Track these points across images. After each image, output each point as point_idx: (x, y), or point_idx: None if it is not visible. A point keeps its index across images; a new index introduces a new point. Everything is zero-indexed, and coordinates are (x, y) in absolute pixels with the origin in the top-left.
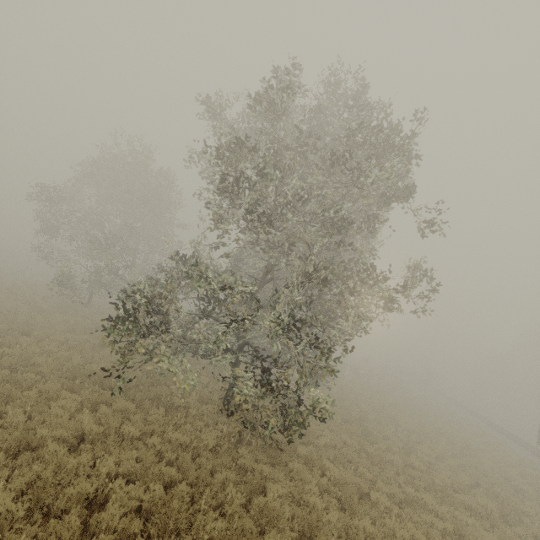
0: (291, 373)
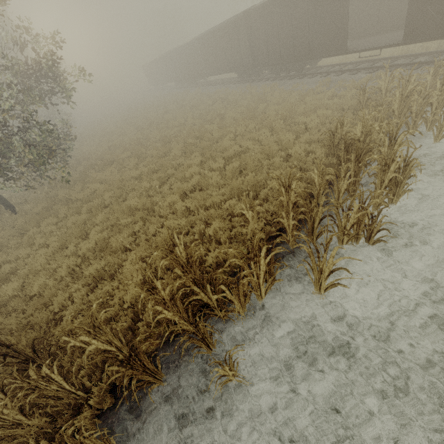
0: None
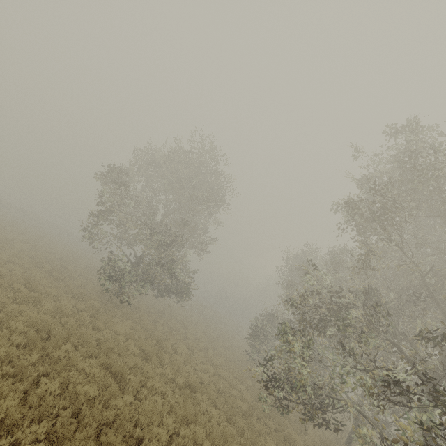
0: (329, 408)
